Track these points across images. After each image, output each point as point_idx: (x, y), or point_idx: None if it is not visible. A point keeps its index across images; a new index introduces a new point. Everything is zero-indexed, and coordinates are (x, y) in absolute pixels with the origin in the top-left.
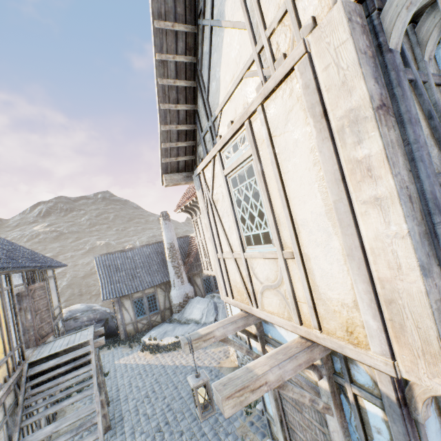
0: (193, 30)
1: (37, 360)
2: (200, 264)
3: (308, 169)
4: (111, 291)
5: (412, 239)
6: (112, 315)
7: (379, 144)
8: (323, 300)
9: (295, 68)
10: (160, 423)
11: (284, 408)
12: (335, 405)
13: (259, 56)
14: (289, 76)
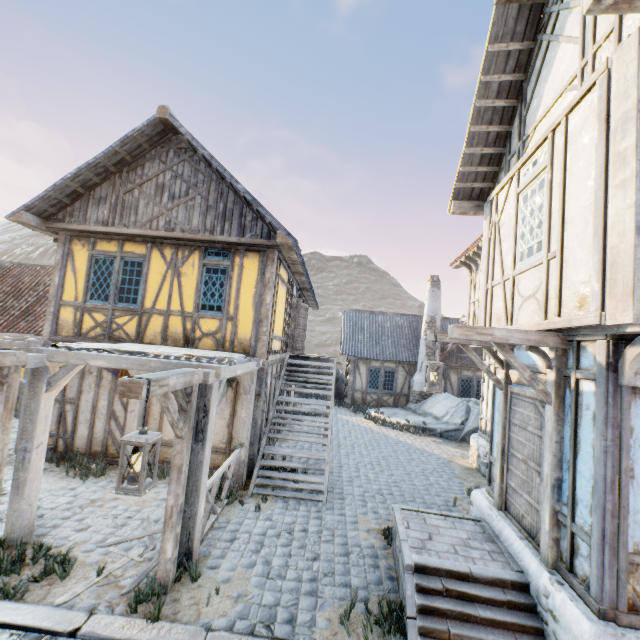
0: (530, 46)
1: (295, 356)
2: (462, 357)
3: (586, 169)
4: (351, 348)
5: (636, 207)
6: (343, 378)
7: (634, 137)
8: (568, 287)
9: (597, 82)
10: (373, 462)
11: (510, 436)
12: (555, 394)
13: (582, 71)
14: (592, 89)
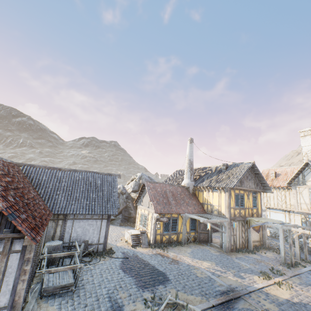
0: (305, 167)
1: None
2: None
3: None
4: None
5: None
6: None
7: None
8: None
9: None
10: None
11: None
12: None
13: None
14: None
